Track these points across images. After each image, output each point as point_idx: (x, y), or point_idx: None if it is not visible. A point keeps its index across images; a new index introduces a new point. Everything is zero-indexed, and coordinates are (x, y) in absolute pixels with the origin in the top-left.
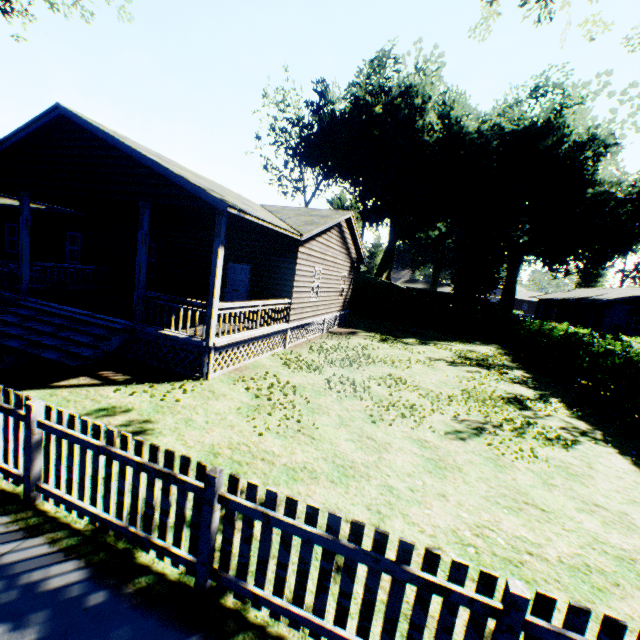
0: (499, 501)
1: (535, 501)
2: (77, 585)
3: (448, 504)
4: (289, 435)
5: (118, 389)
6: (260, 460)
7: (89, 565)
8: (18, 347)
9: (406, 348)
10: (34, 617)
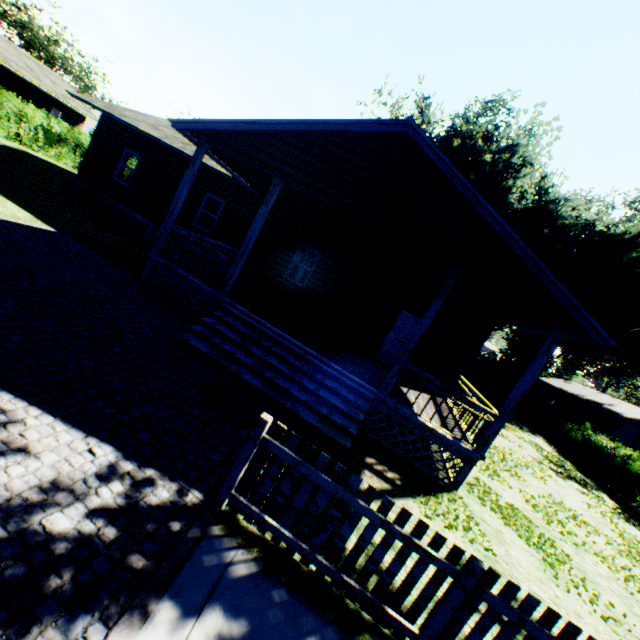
0: None
1: None
2: None
3: None
4: None
5: (424, 510)
6: None
7: None
8: (264, 390)
9: (502, 434)
10: None
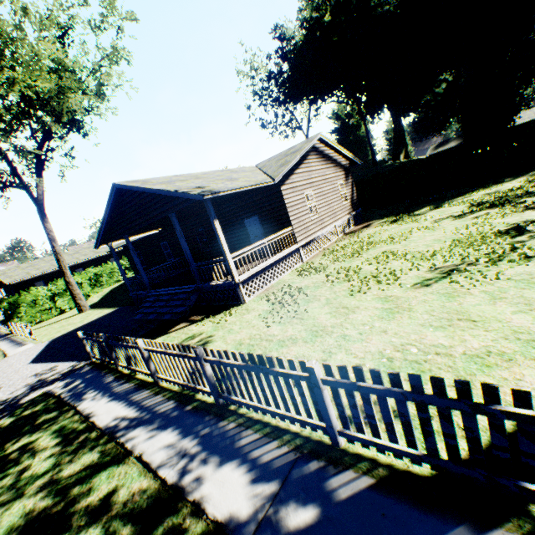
0: (433, 324)
1: (470, 316)
2: (171, 409)
3: (385, 336)
4: (287, 322)
5: (197, 324)
6: (264, 341)
7: (176, 402)
8: (153, 318)
9: (413, 220)
10: (157, 420)
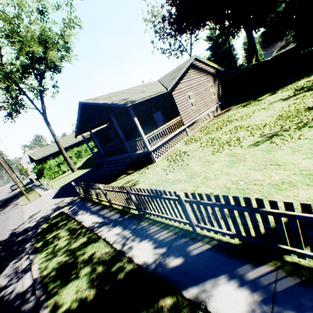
0: (255, 168)
1: (277, 162)
2: (118, 217)
3: (228, 176)
4: (176, 171)
5: (130, 175)
6: (164, 182)
7: (120, 214)
8: (108, 173)
9: (257, 104)
10: (111, 223)
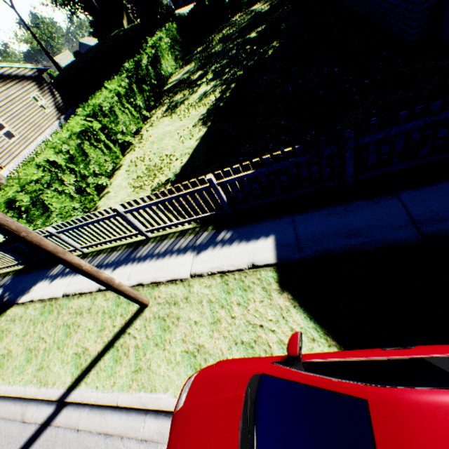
0: None
1: None
2: None
3: None
4: None
5: None
6: None
7: None
8: None
9: None
10: None
